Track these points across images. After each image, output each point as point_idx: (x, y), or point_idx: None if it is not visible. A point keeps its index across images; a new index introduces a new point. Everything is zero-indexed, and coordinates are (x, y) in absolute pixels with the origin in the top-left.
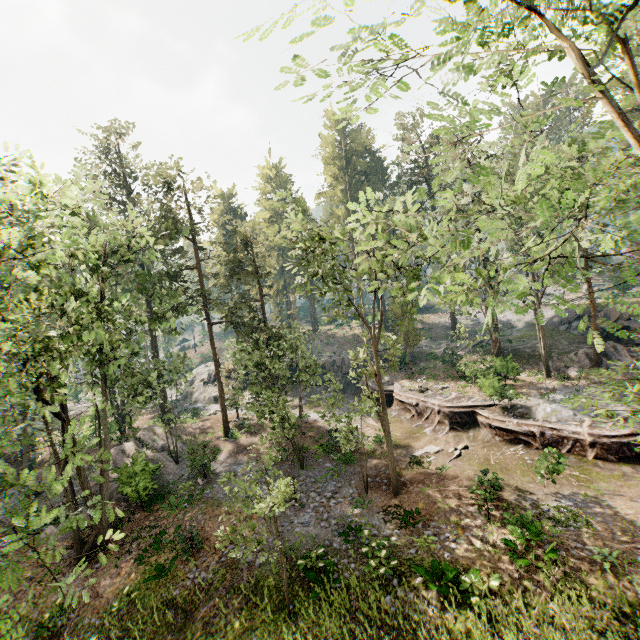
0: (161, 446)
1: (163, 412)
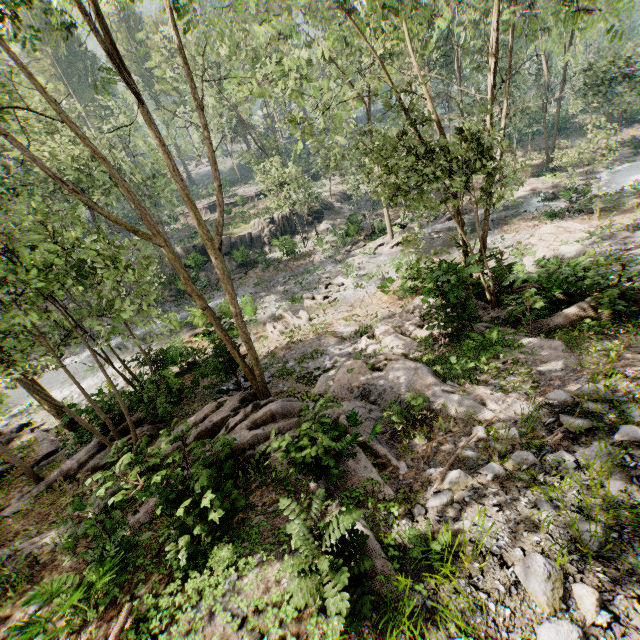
0: None
1: None
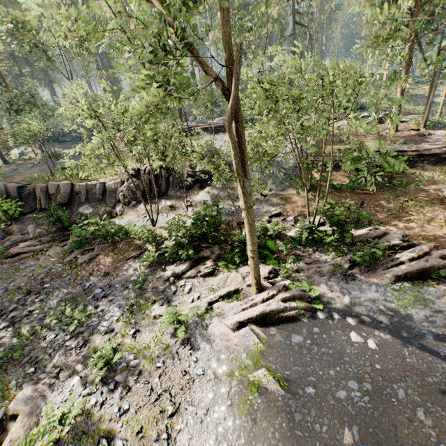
0: None
1: None
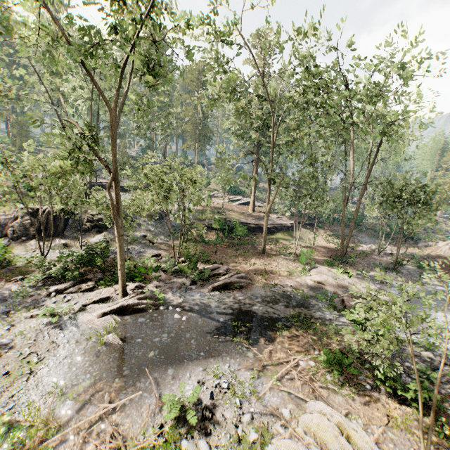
0: None
1: None
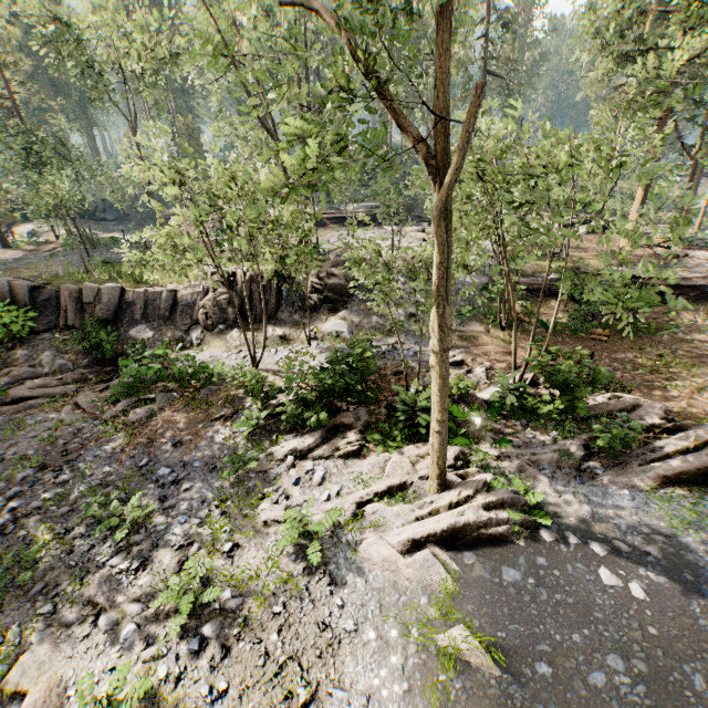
0: None
1: None
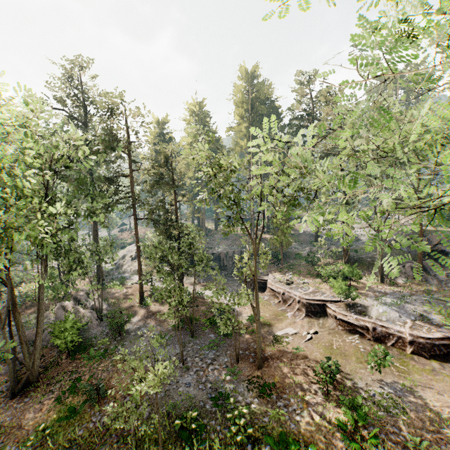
0: (92, 306)
1: (98, 279)
